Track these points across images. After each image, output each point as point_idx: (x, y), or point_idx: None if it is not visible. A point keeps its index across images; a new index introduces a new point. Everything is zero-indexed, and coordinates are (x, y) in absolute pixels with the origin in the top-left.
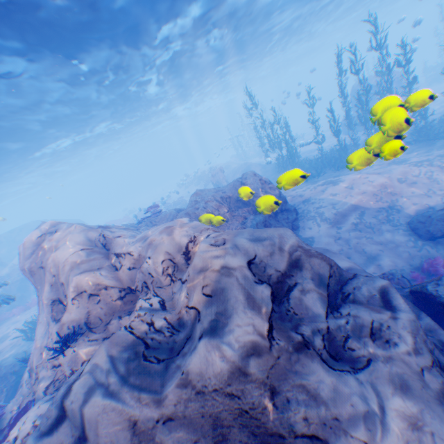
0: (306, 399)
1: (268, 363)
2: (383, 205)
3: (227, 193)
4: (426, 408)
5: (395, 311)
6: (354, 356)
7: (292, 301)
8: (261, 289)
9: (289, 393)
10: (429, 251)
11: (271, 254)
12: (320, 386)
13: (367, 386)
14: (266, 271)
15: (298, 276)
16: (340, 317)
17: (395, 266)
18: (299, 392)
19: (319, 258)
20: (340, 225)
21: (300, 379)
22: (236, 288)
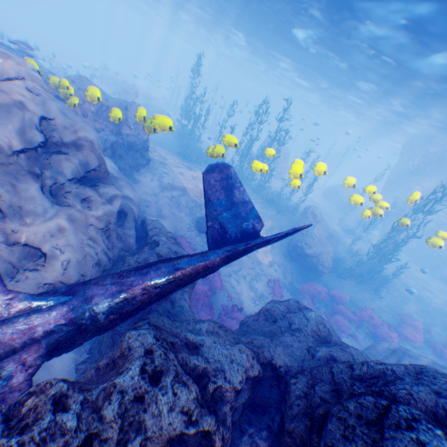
0: (11, 190)
1: (2, 160)
2: (198, 200)
3: (107, 102)
4: (74, 230)
5: (111, 205)
6: (65, 200)
7: (55, 157)
8: (37, 134)
9: (3, 181)
10: (192, 235)
11: (67, 128)
12: (26, 191)
13: (55, 210)
14: (54, 133)
15: (73, 152)
16: (78, 186)
17: (167, 228)
18: (10, 185)
19: (97, 157)
20: (165, 190)
21: (17, 181)
22: (18, 118)
